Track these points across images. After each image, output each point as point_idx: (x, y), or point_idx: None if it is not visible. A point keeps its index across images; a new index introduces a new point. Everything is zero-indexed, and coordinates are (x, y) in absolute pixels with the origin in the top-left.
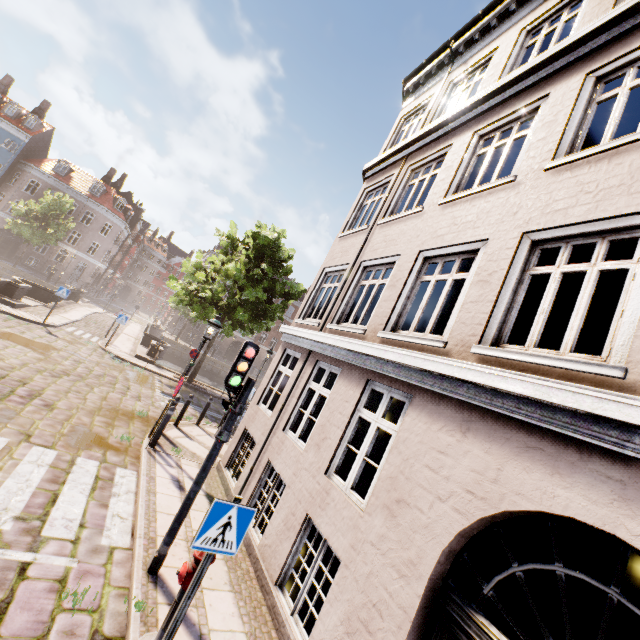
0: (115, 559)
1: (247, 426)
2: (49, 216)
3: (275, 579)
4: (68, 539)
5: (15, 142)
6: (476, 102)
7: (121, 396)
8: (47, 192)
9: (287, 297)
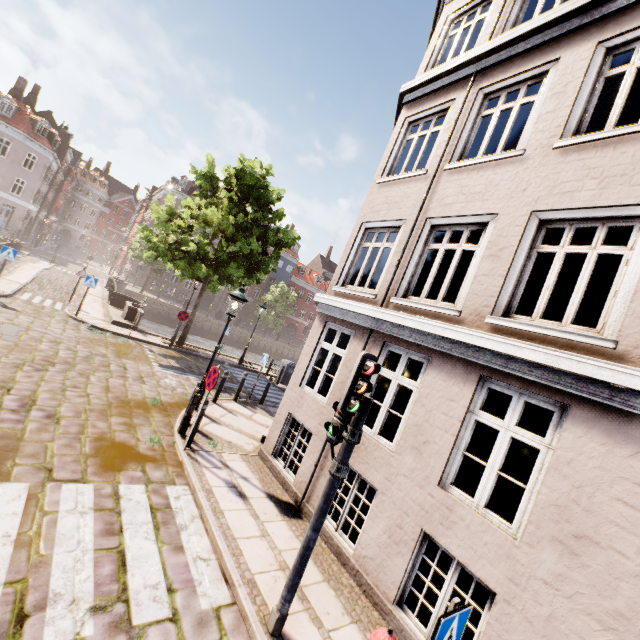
0: (226, 626)
1: (292, 411)
2: None
3: (392, 598)
4: (165, 618)
5: None
6: None
7: (123, 381)
8: None
9: (279, 246)
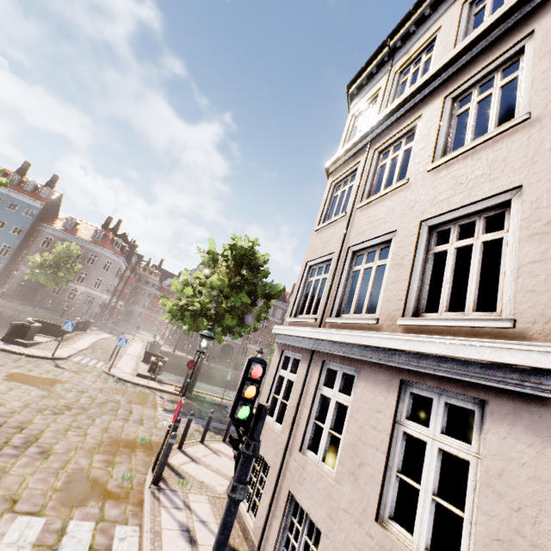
0: None
1: None
2: (60, 262)
3: None
4: None
5: (32, 210)
6: (438, 70)
7: (123, 423)
8: (58, 243)
9: (268, 297)
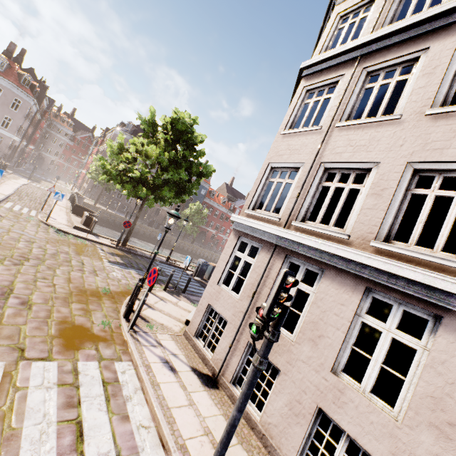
0: None
1: (211, 303)
2: None
3: None
4: None
5: None
6: None
7: (81, 274)
8: None
9: (200, 176)
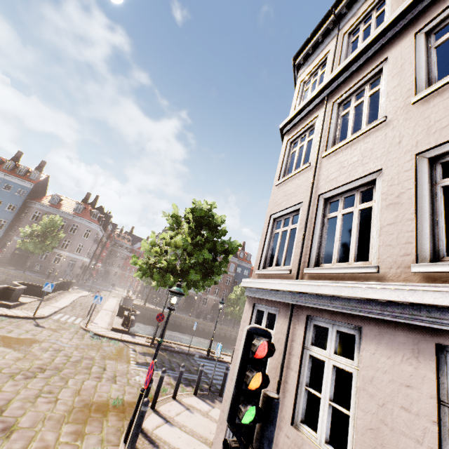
0: None
1: None
2: (46, 232)
3: None
4: None
5: (24, 190)
6: (403, 10)
7: (96, 382)
8: (44, 216)
9: (227, 253)
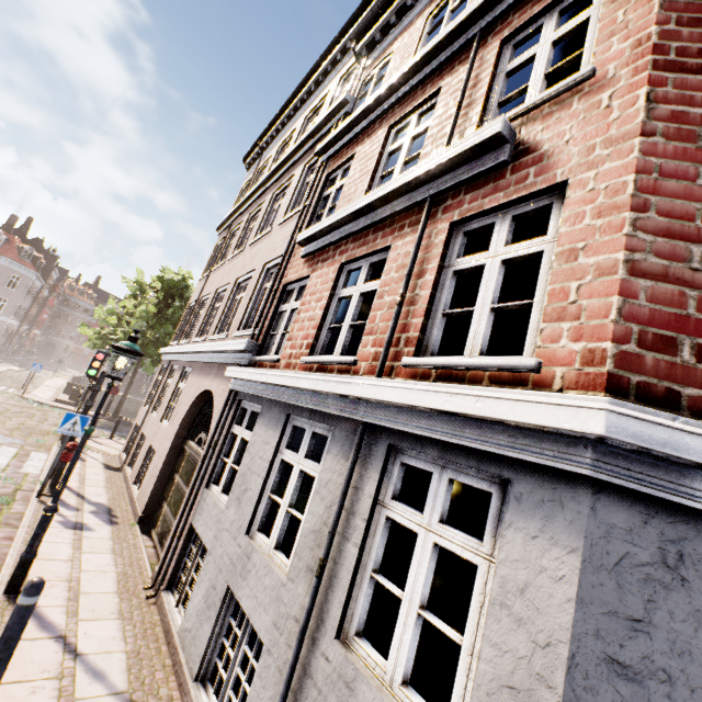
0: (30, 476)
1: (137, 421)
2: None
3: (134, 481)
4: None
5: None
6: (250, 195)
7: (38, 423)
8: None
9: None
